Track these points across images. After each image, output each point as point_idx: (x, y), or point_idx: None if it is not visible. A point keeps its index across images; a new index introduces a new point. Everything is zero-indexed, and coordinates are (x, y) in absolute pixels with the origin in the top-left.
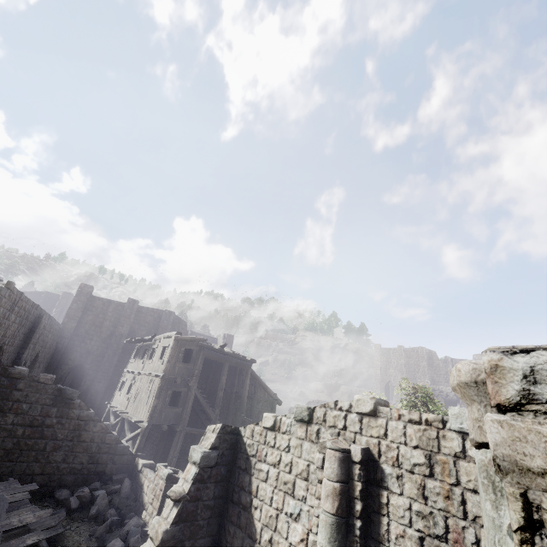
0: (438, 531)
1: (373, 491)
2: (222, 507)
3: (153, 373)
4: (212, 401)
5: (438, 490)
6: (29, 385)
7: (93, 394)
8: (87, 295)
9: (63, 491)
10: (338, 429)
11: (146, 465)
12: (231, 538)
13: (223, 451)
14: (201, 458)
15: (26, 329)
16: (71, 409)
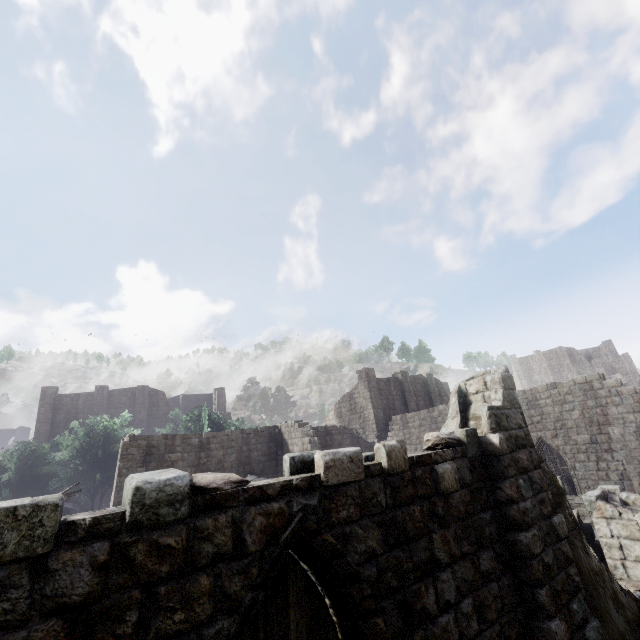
0: None
1: None
2: None
3: None
4: None
5: None
6: None
7: None
8: (374, 379)
9: None
10: None
11: None
12: None
13: None
14: None
15: None
16: None
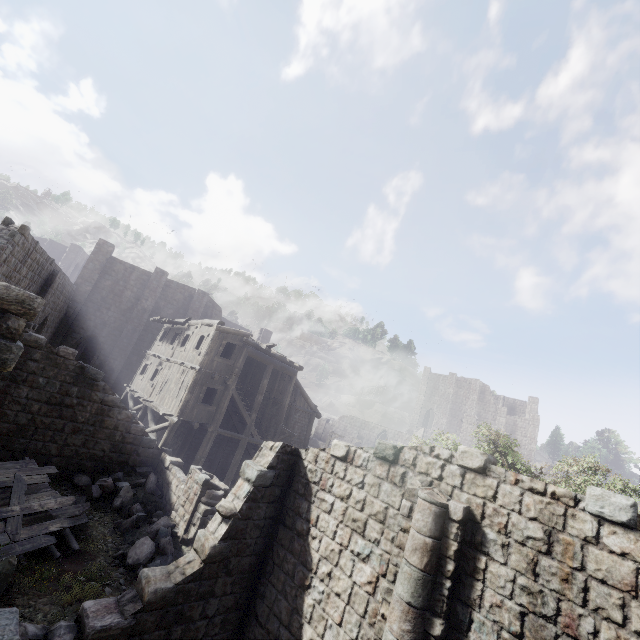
0: (547, 611)
1: (469, 553)
2: (271, 528)
3: (186, 363)
4: (249, 404)
5: (554, 570)
6: (47, 357)
7: (107, 371)
8: (106, 255)
9: (83, 476)
10: (431, 478)
11: (174, 463)
12: (280, 560)
13: (280, 472)
14: (257, 477)
15: (37, 286)
16: (94, 391)
